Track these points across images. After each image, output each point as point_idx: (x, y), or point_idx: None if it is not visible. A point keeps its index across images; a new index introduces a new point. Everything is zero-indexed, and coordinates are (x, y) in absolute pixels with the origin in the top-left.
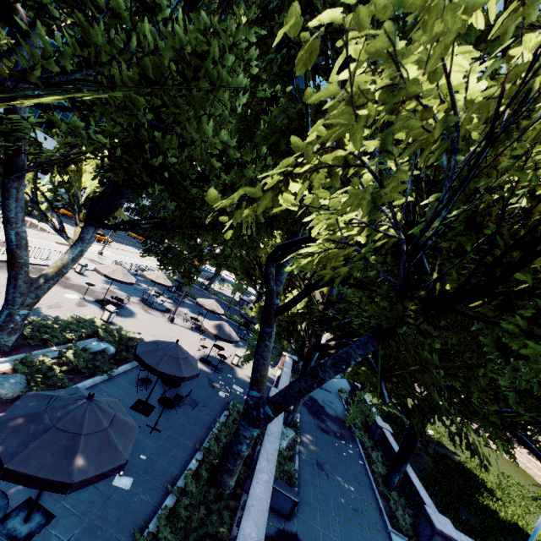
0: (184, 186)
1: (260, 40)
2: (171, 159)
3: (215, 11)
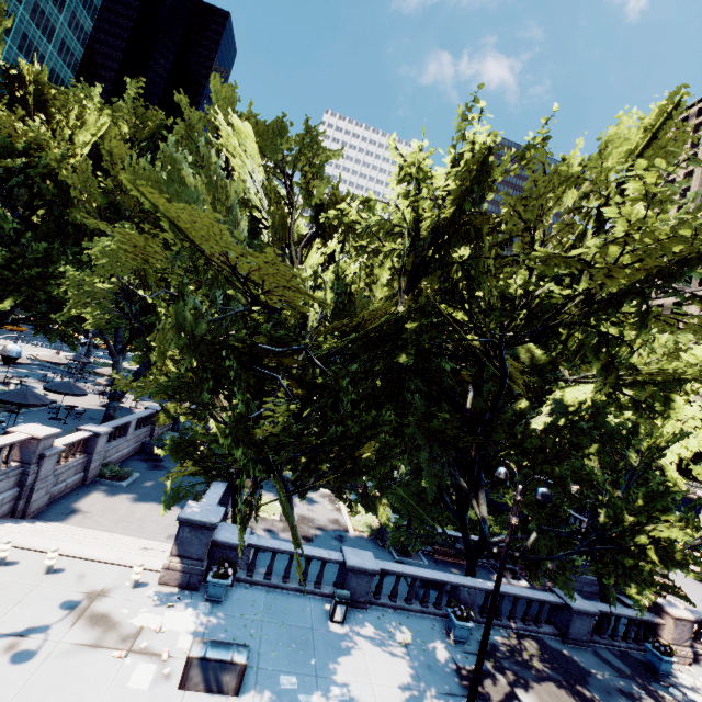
0: (53, 297)
1: (76, 231)
2: (41, 296)
3: (48, 234)
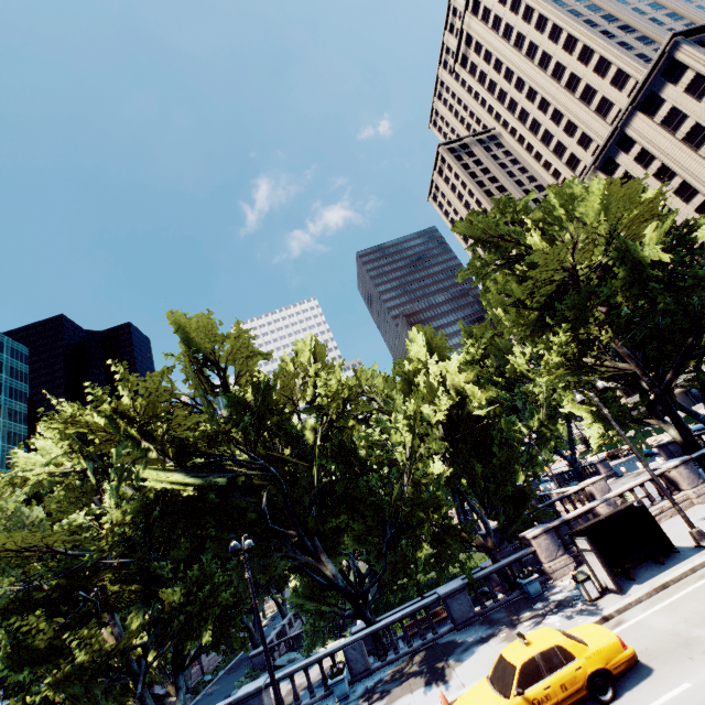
0: None
1: None
2: None
3: None
